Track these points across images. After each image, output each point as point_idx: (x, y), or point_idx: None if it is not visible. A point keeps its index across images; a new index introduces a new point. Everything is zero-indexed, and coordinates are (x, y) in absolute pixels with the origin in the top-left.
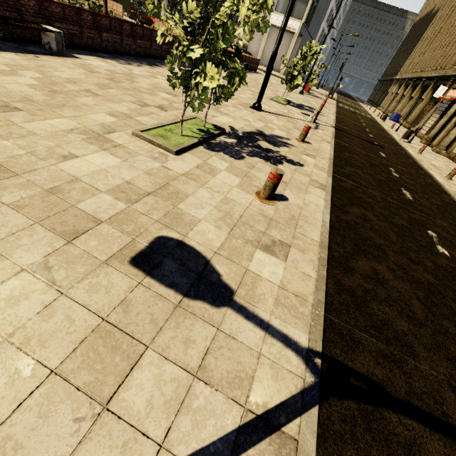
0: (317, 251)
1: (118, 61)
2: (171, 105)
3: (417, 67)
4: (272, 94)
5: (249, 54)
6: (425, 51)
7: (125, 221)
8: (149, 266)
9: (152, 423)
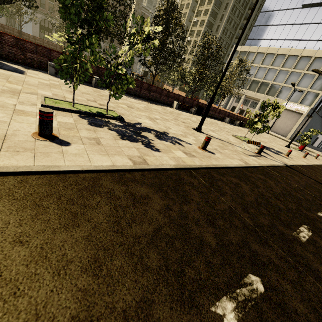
0: None
1: (128, 97)
2: (114, 107)
3: None
4: (243, 136)
5: None
6: None
7: None
8: None
9: None
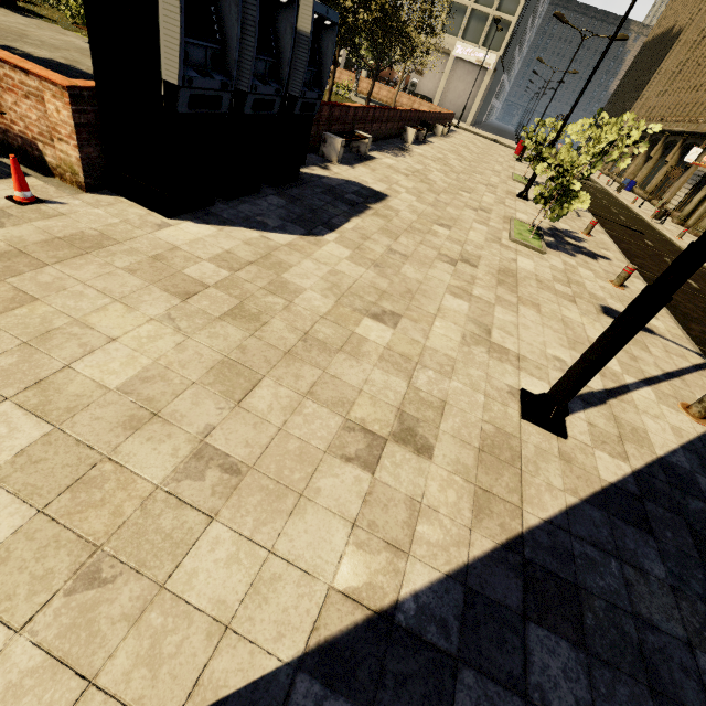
0: (669, 317)
1: (389, 153)
2: (483, 206)
3: (654, 113)
4: (504, 170)
5: (430, 101)
6: (665, 91)
7: (580, 297)
8: (613, 317)
9: (667, 360)
